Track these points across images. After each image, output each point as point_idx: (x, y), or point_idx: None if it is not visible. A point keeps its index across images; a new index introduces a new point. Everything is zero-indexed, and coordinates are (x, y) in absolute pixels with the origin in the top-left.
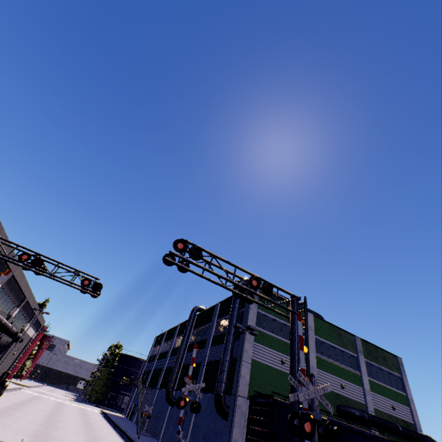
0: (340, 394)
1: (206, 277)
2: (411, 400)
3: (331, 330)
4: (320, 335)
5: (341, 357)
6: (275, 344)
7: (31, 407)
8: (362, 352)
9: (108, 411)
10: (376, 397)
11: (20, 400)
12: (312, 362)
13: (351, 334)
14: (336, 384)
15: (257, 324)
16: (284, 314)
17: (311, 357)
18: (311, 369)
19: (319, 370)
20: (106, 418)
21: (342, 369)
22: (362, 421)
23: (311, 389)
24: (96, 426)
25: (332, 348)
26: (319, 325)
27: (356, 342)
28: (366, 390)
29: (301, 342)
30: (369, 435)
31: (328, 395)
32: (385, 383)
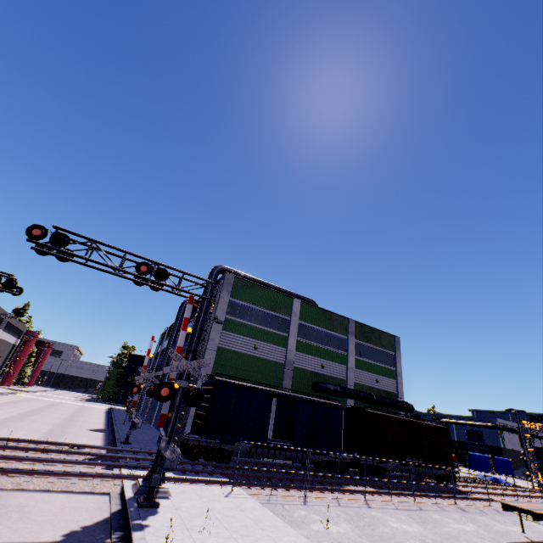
0: (319, 373)
1: (90, 265)
2: (400, 373)
3: (321, 315)
4: (306, 320)
5: (328, 340)
6: (249, 332)
7: (8, 407)
8: (353, 334)
9: (118, 407)
10: (361, 373)
11: (1, 402)
12: (291, 346)
13: (345, 318)
14: (317, 364)
15: (230, 314)
16: (196, 299)
17: (290, 341)
18: (288, 352)
19: (299, 353)
20: (108, 412)
21: (326, 350)
22: (333, 394)
23: (184, 363)
24: (83, 418)
25: (319, 332)
26: (307, 311)
27: (349, 325)
28: (349, 368)
29: (186, 323)
30: (318, 402)
31: (305, 374)
32: (374, 361)
